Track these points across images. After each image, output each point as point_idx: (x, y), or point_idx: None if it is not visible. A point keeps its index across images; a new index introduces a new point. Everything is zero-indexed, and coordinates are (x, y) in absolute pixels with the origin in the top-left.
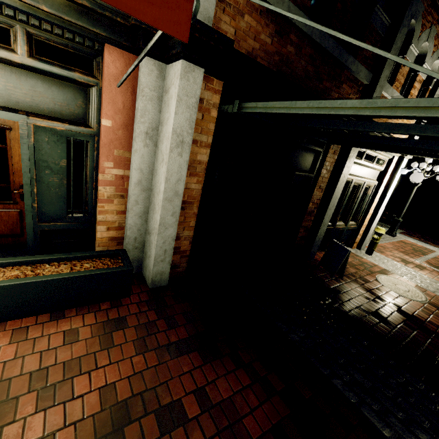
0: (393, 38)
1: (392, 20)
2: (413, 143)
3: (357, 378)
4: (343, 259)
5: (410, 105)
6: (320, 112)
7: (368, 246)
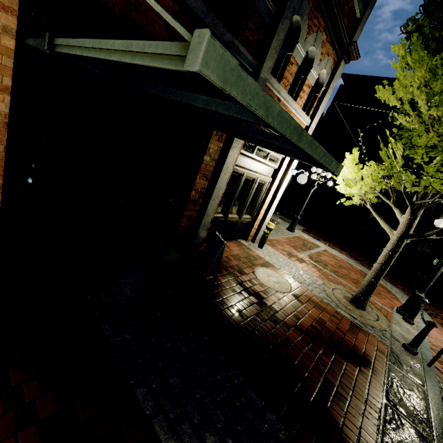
0: (276, 28)
1: (277, 8)
2: (254, 132)
3: (170, 383)
4: (219, 252)
5: (152, 50)
6: (100, 55)
7: (260, 240)
